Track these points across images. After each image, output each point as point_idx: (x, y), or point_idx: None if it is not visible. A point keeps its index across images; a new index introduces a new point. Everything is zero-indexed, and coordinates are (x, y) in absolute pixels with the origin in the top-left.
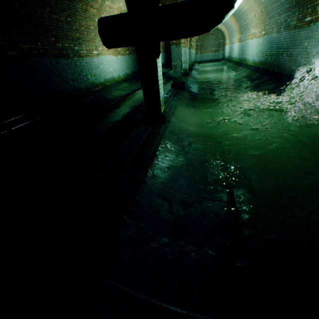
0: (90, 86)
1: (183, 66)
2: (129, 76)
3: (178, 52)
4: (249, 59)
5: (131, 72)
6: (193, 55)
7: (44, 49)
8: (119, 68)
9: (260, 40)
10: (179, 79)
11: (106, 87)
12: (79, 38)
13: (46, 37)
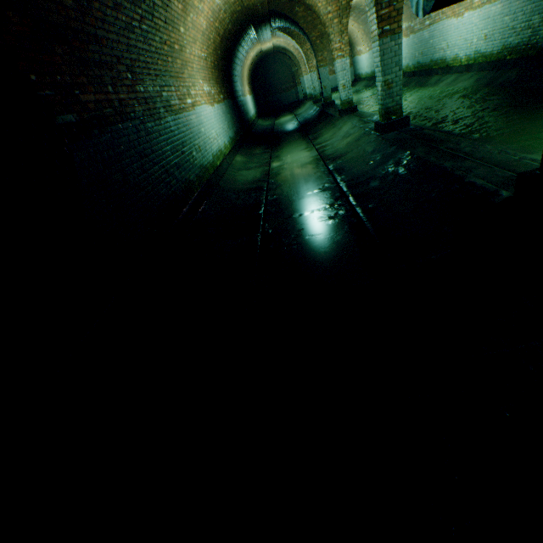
0: (201, 173)
1: (343, 96)
2: (234, 142)
3: (395, 50)
4: (458, 54)
5: (234, 134)
6: (308, 85)
7: (120, 100)
8: (220, 129)
9: (493, 7)
10: (397, 111)
11: (219, 171)
12: (164, 72)
13: (117, 71)
